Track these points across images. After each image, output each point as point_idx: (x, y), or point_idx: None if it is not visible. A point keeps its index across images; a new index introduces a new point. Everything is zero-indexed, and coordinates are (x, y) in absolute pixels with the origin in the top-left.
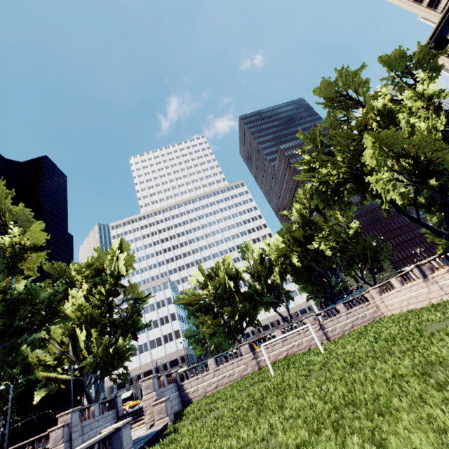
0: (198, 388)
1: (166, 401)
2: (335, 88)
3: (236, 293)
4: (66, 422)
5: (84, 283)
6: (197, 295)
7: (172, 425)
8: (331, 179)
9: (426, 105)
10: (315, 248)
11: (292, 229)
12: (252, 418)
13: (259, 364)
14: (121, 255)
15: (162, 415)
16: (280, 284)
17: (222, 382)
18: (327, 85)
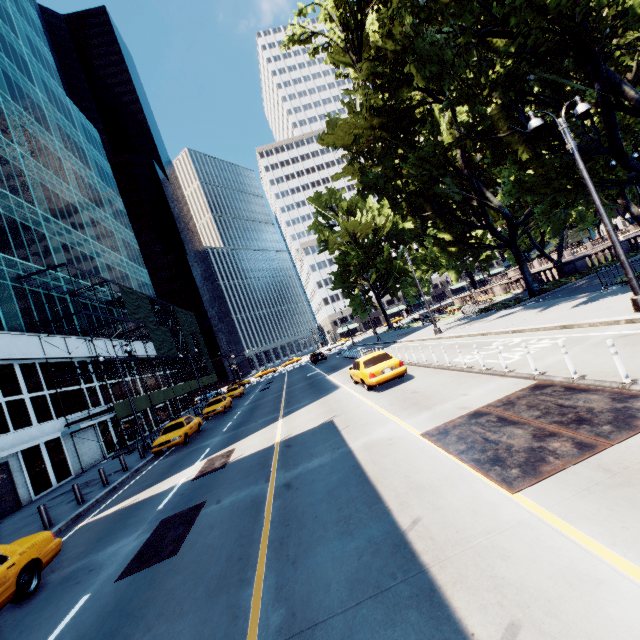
0: None
1: None
2: None
3: None
4: None
5: None
6: None
7: None
8: None
9: None
10: None
11: None
12: None
13: None
14: None
15: None
16: None
17: None
18: None
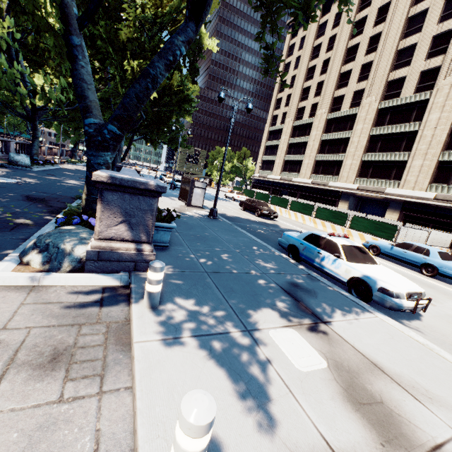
0: None
1: None
2: None
3: None
4: None
5: None
6: None
7: None
8: None
9: None
10: None
11: None
12: None
13: None
14: None
15: None
16: None
17: None
18: None
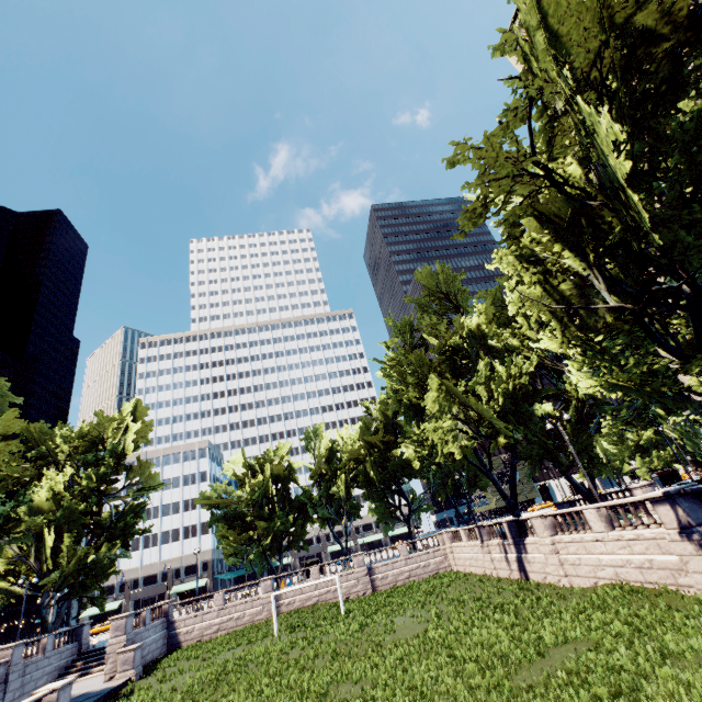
0: (193, 629)
1: (137, 650)
2: (435, 282)
3: (284, 498)
4: (5, 660)
5: (69, 464)
6: (229, 493)
7: (134, 683)
8: (406, 397)
9: (538, 327)
10: (395, 460)
11: (371, 429)
12: (202, 698)
13: (279, 608)
14: (131, 425)
15: (127, 667)
16: (344, 497)
17: (226, 626)
18: (428, 276)
